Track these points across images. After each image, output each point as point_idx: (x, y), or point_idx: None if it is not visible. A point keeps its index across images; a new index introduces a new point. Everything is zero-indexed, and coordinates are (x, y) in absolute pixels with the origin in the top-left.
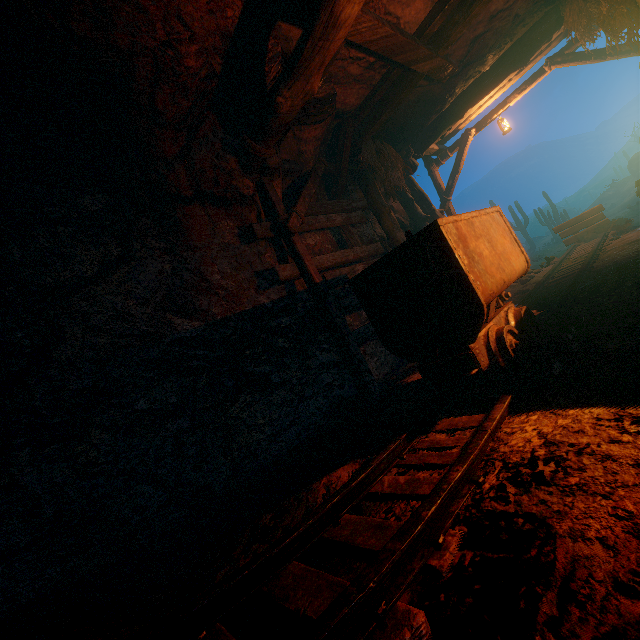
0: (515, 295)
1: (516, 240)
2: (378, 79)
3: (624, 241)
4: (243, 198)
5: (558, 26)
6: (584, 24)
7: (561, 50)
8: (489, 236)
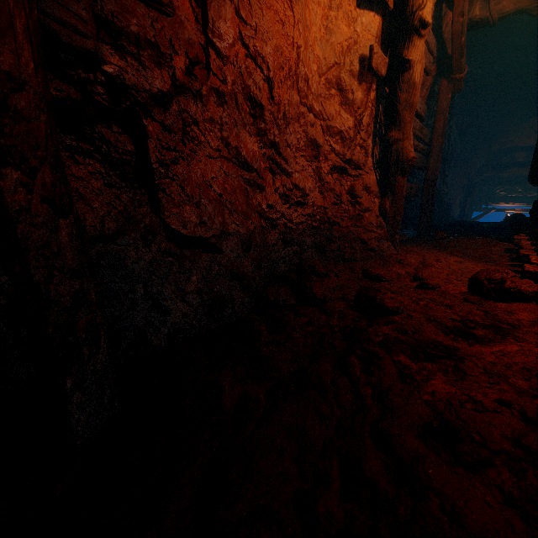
0: None
1: None
2: (514, 176)
3: None
4: (468, 176)
5: None
6: None
7: None
8: None
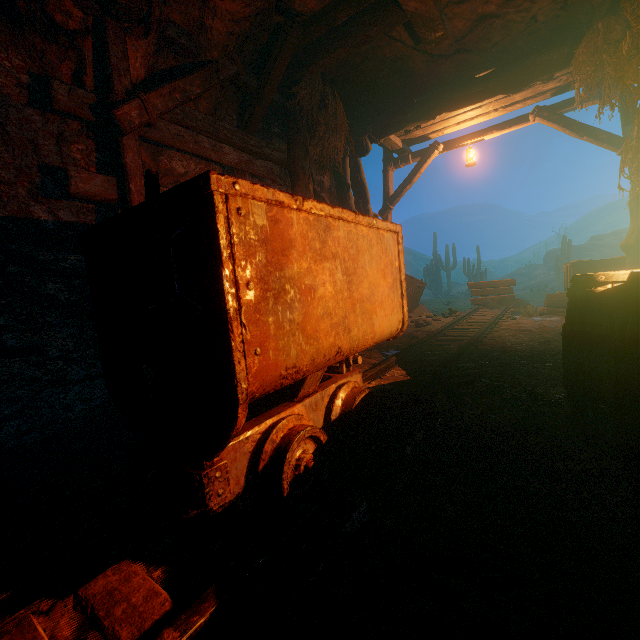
0: (403, 337)
1: (402, 286)
2: None
3: (518, 325)
4: (51, 26)
5: (564, 65)
6: (591, 70)
7: (552, 105)
8: (354, 263)
